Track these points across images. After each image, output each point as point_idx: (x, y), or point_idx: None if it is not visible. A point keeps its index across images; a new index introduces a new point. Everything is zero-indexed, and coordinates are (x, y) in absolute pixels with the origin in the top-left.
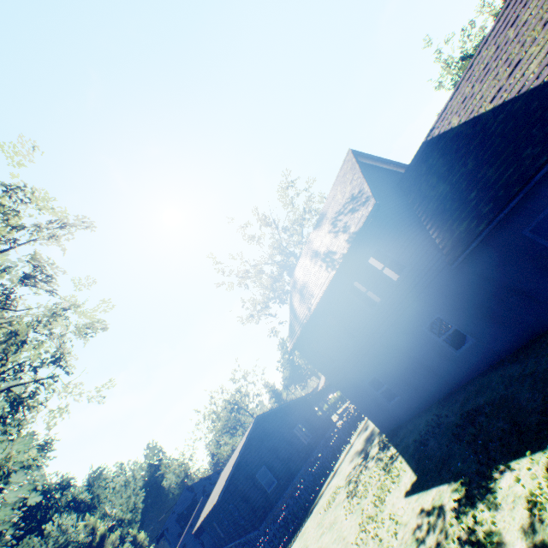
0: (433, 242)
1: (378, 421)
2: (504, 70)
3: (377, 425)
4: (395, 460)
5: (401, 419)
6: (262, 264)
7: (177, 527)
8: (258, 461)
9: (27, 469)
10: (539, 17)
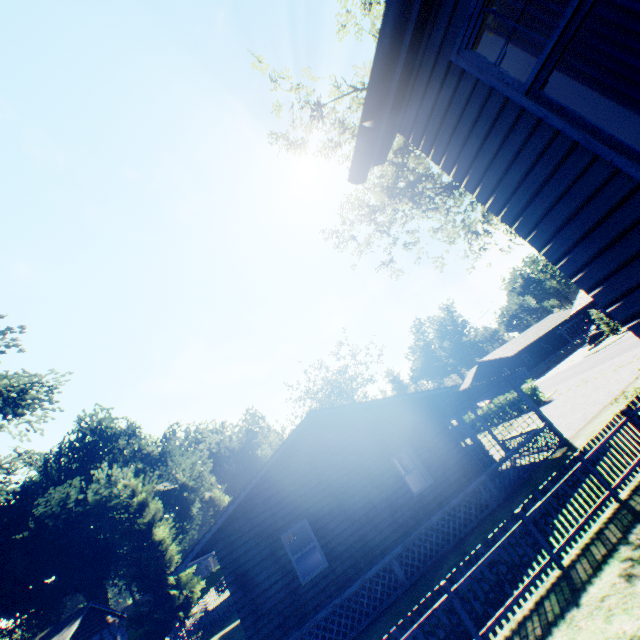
0: None
1: None
2: None
3: None
4: None
5: None
6: None
7: None
8: (293, 505)
9: (11, 410)
10: None
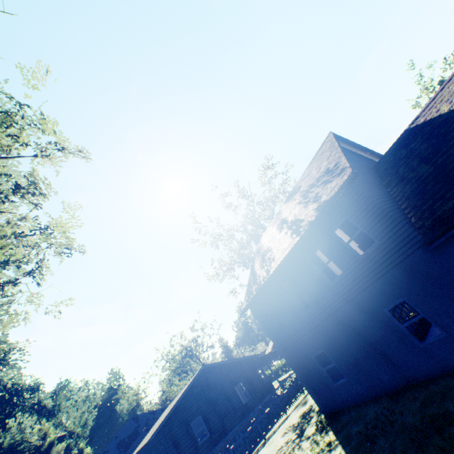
0: (409, 221)
1: (319, 399)
2: None
3: (317, 403)
4: (333, 449)
5: (344, 403)
6: (234, 229)
7: (116, 451)
8: (195, 409)
9: (3, 366)
10: None
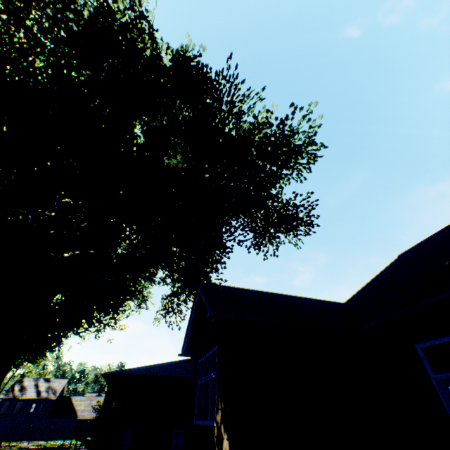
0: (50, 412)
1: None
2: (81, 403)
3: None
4: None
5: None
6: None
7: None
8: None
9: None
10: (87, 403)
